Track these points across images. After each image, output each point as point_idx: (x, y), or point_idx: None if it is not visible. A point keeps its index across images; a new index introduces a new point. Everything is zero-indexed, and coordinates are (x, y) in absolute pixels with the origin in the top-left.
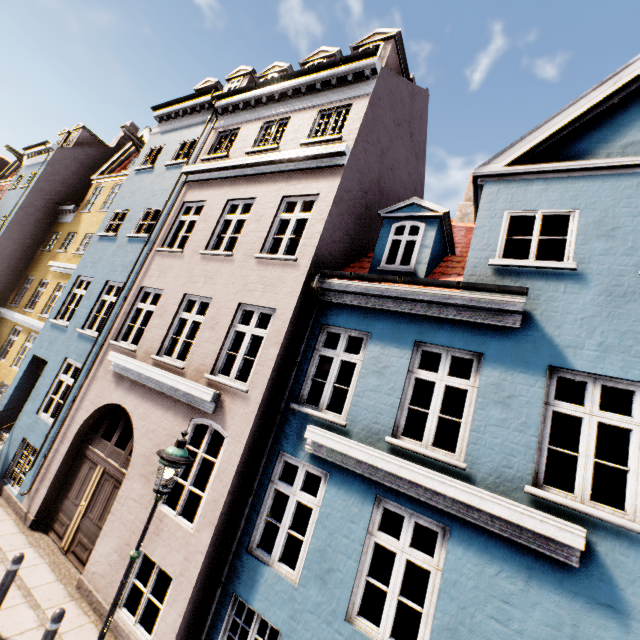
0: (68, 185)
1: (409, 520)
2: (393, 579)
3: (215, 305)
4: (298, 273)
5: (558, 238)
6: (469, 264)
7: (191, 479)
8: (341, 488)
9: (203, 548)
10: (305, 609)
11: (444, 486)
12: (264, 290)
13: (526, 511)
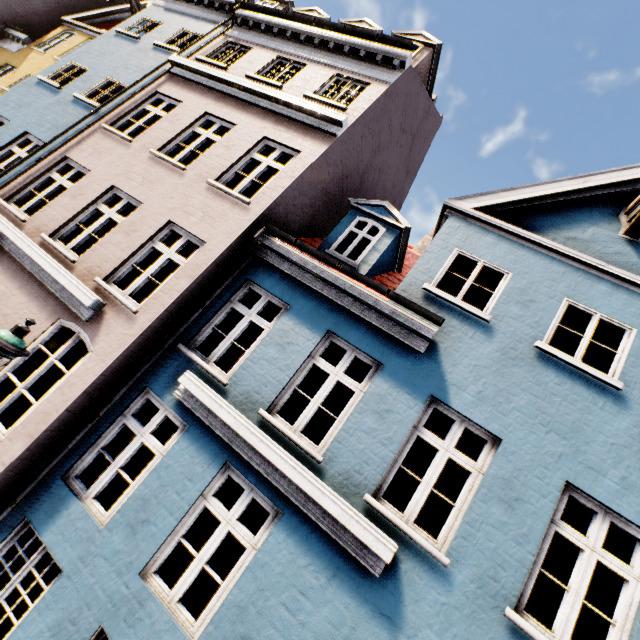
0: (30, 10)
1: (248, 494)
2: (207, 546)
3: (142, 211)
4: (245, 217)
5: (487, 290)
6: (406, 280)
7: (28, 382)
8: (194, 444)
9: (8, 459)
10: (100, 554)
11: (294, 472)
12: (202, 219)
13: (356, 516)
